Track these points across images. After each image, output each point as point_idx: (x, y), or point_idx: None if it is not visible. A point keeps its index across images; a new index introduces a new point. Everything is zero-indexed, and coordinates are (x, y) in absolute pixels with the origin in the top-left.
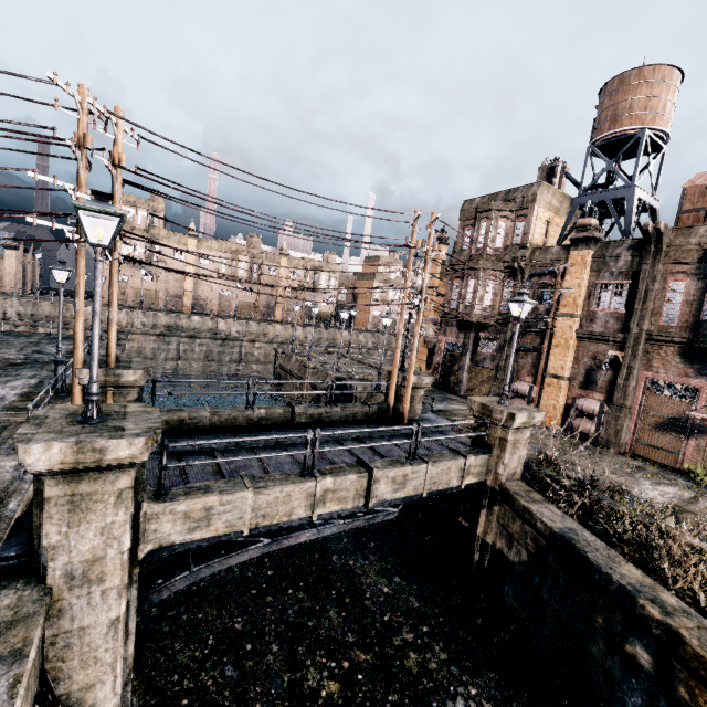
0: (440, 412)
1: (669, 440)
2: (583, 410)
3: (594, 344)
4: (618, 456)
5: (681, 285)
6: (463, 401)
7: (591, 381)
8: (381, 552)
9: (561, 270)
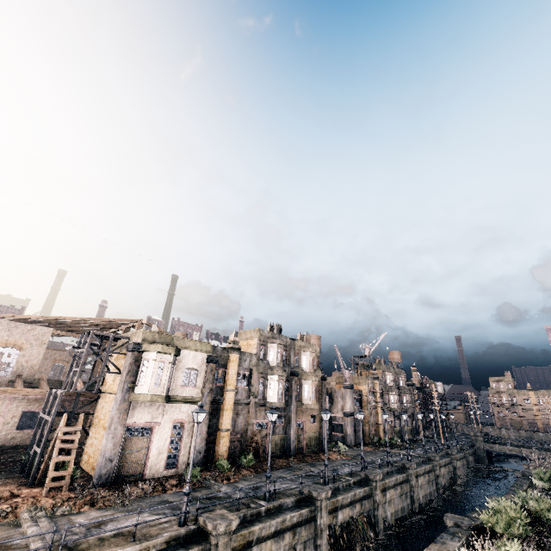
0: None
1: None
2: None
3: None
4: None
5: None
6: None
7: None
8: None
9: None
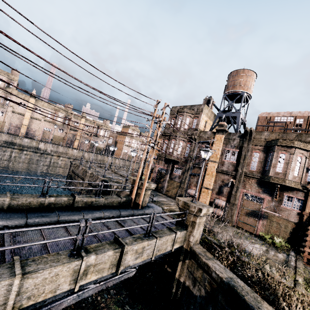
0: (155, 202)
1: (252, 220)
2: (218, 205)
3: (223, 175)
4: (232, 227)
5: (257, 154)
6: (164, 196)
7: (221, 191)
8: (118, 288)
9: (212, 141)
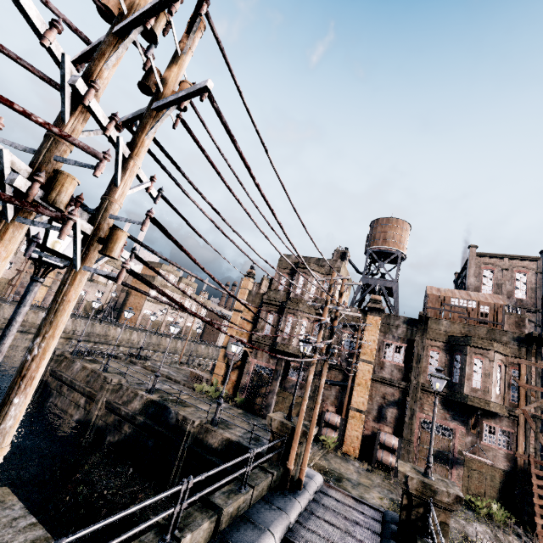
0: None
1: (439, 469)
2: (385, 443)
3: (384, 386)
4: None
5: (436, 354)
6: None
7: (382, 416)
8: None
9: (362, 326)
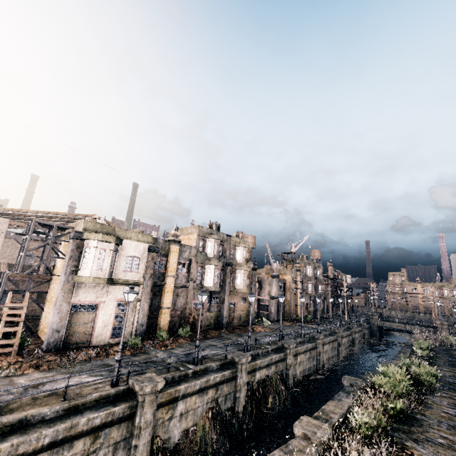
0: None
1: None
2: None
3: None
4: None
5: None
6: None
7: None
8: None
9: None
